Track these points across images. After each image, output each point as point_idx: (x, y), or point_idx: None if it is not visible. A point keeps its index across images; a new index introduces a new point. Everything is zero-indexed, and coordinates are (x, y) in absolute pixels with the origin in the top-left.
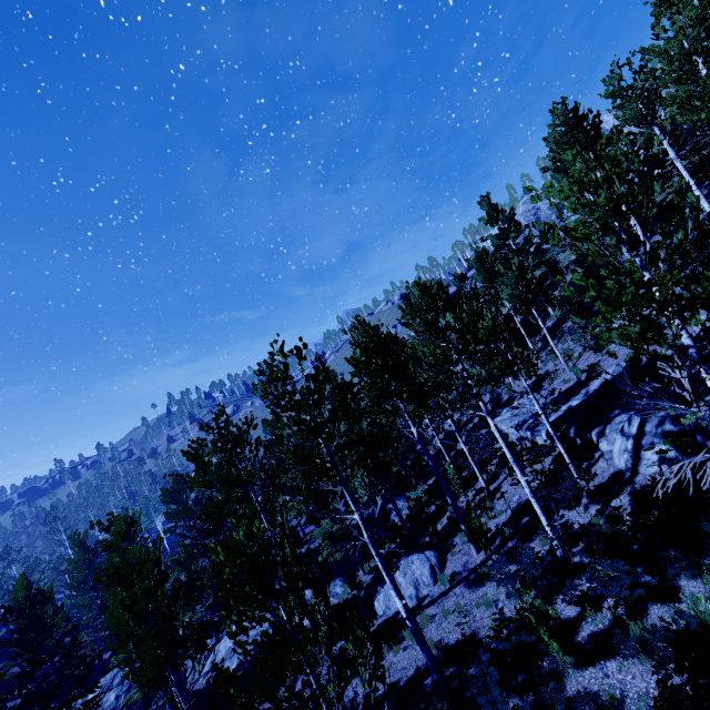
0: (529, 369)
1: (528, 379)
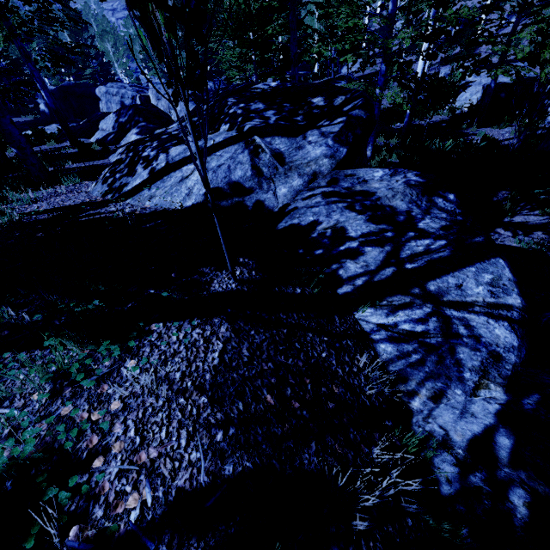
0: None
1: None
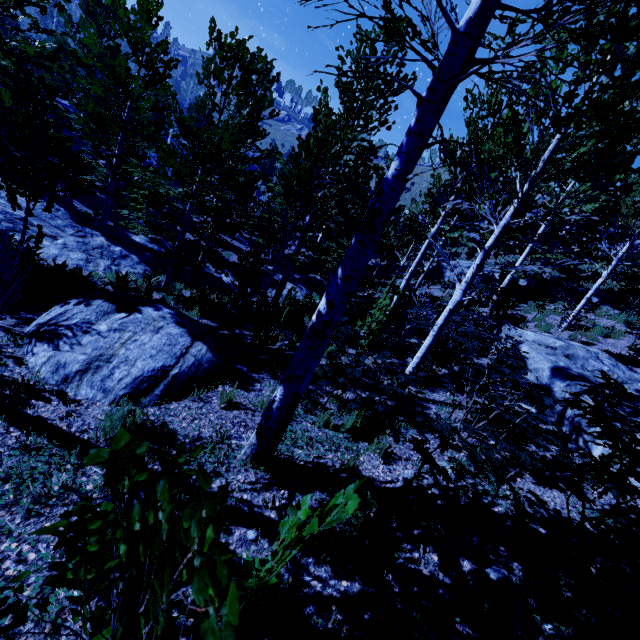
0: (612, 336)
1: (599, 343)
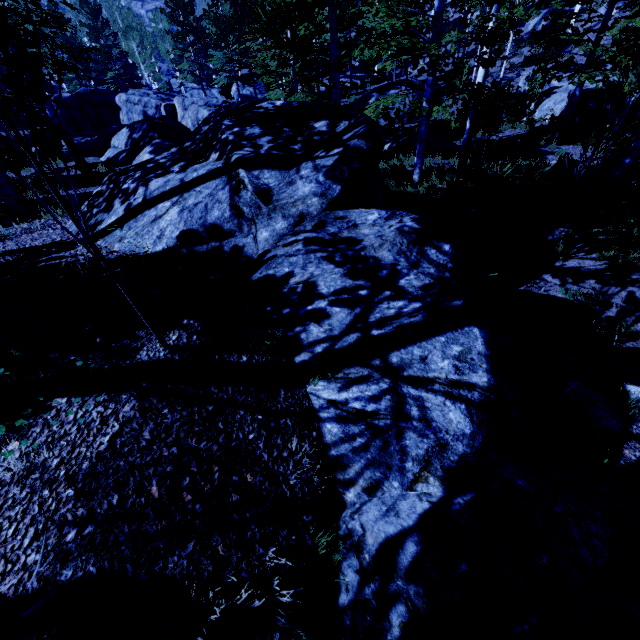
0: None
1: None
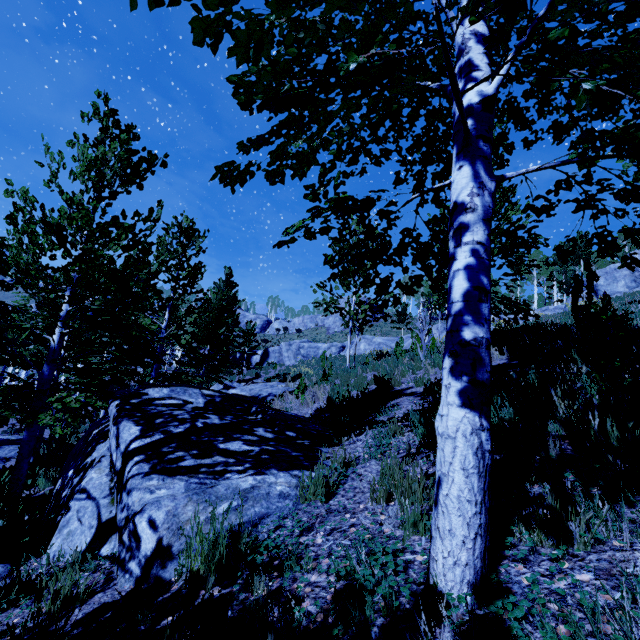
0: None
1: None
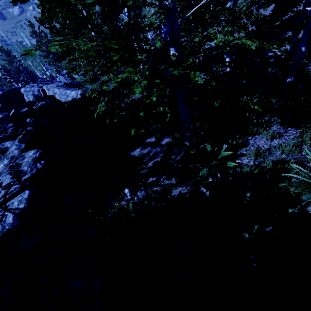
0: None
1: None
